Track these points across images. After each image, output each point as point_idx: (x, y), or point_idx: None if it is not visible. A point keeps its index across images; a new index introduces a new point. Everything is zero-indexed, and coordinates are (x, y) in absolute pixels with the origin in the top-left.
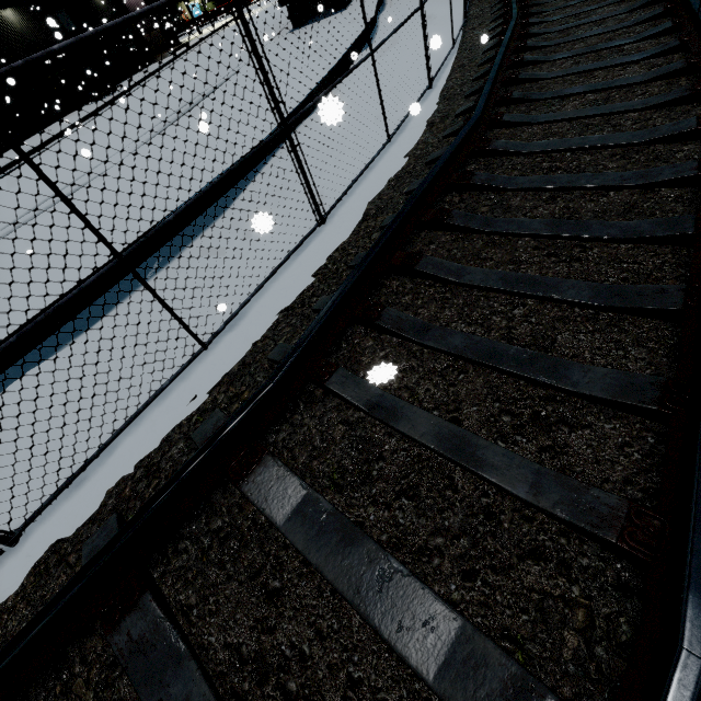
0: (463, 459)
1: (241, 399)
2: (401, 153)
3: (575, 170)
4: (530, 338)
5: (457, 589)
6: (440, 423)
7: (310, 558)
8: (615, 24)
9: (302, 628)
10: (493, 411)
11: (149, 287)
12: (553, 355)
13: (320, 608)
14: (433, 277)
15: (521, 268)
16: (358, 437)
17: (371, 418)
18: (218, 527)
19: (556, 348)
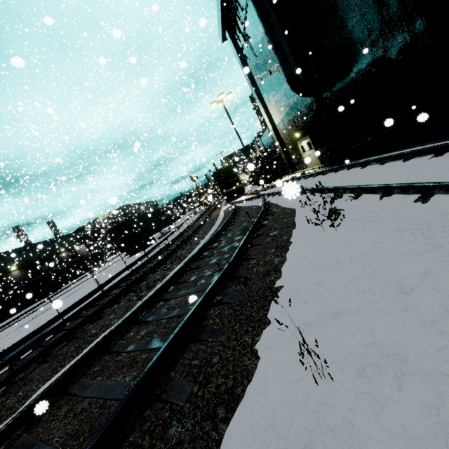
0: None
1: None
2: None
3: None
4: None
5: None
6: None
7: None
8: None
9: None
10: None
11: None
12: None
13: None
14: None
15: None
16: None
17: None
18: None
19: None
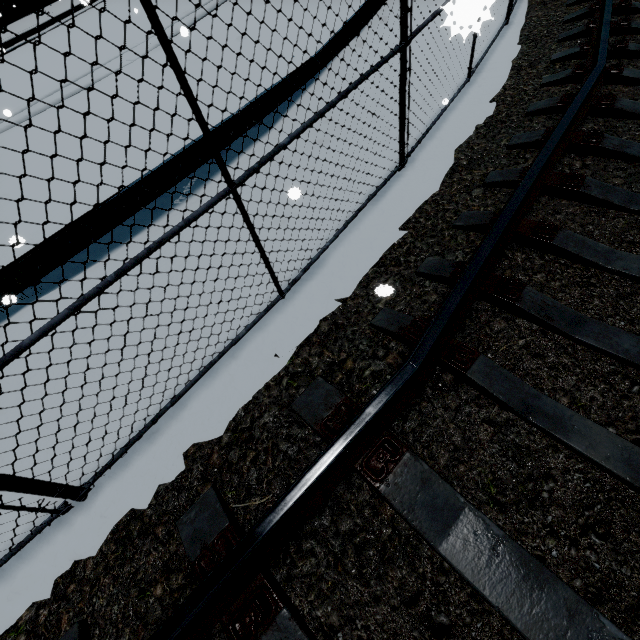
0: None
1: (344, 368)
2: (485, 97)
3: None
4: None
5: None
6: (629, 447)
7: (489, 597)
8: None
9: None
10: None
11: (251, 225)
12: None
13: None
14: (573, 256)
15: None
16: (513, 444)
17: (525, 423)
18: (349, 529)
19: None
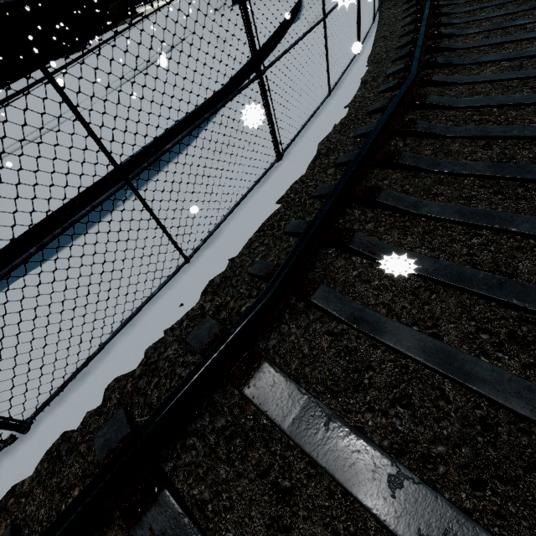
0: (453, 373)
1: (228, 308)
2: (341, 105)
3: (504, 122)
4: (493, 265)
5: (468, 498)
6: (424, 338)
7: (318, 460)
8: (514, 8)
9: (318, 528)
10: (470, 329)
11: (148, 207)
12: (518, 280)
13: (333, 509)
14: (392, 208)
15: (472, 203)
16: (345, 347)
17: (355, 331)
18: (222, 425)
19: (520, 275)
